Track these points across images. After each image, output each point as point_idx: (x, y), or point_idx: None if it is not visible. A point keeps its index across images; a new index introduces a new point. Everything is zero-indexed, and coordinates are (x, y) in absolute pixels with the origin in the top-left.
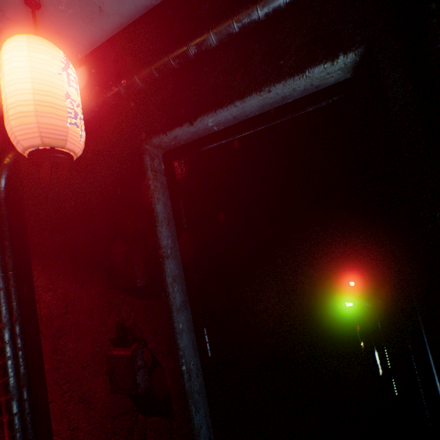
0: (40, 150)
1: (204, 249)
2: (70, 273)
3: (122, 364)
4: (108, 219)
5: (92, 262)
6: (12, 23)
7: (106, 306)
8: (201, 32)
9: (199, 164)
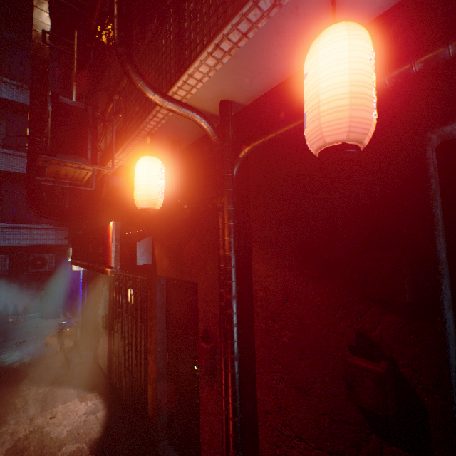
0: (346, 144)
1: None
2: (294, 266)
3: (367, 377)
4: (355, 219)
5: (324, 260)
6: (297, 18)
7: (338, 309)
8: None
9: None
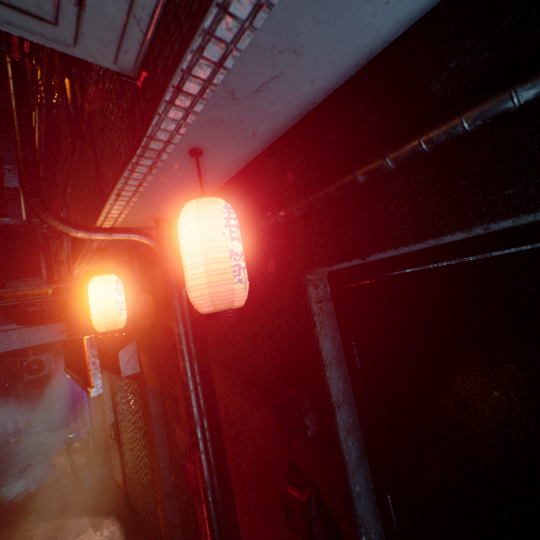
0: (215, 313)
1: (384, 403)
2: (242, 388)
3: (296, 507)
4: (274, 348)
5: (261, 386)
6: (181, 170)
7: (276, 434)
8: (374, 161)
9: (375, 296)
